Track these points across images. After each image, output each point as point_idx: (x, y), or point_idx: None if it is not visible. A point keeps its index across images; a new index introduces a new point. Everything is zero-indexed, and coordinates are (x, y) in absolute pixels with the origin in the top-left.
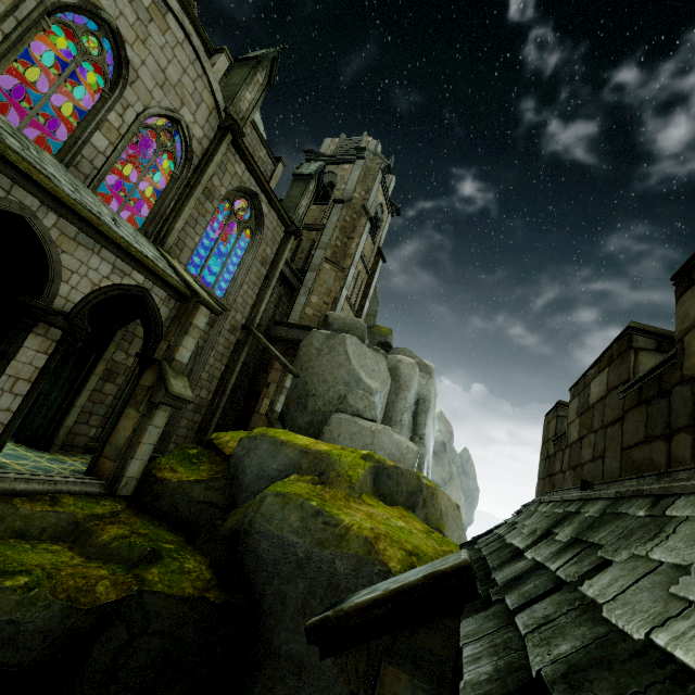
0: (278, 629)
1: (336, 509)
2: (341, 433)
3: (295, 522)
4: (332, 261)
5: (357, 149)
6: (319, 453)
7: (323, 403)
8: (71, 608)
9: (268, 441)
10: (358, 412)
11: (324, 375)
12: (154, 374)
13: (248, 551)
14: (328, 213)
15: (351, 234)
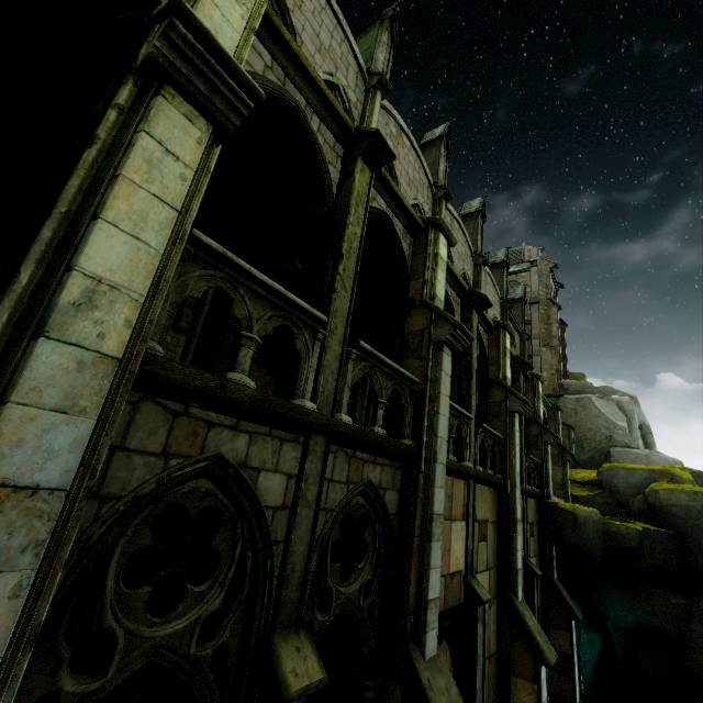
0: (701, 538)
1: (701, 490)
2: (624, 460)
3: (686, 498)
4: (546, 345)
5: (530, 262)
6: (661, 470)
7: (595, 443)
8: (637, 530)
9: (623, 469)
10: (627, 444)
11: (586, 425)
12: (556, 448)
13: (665, 513)
14: (525, 311)
15: (548, 321)
